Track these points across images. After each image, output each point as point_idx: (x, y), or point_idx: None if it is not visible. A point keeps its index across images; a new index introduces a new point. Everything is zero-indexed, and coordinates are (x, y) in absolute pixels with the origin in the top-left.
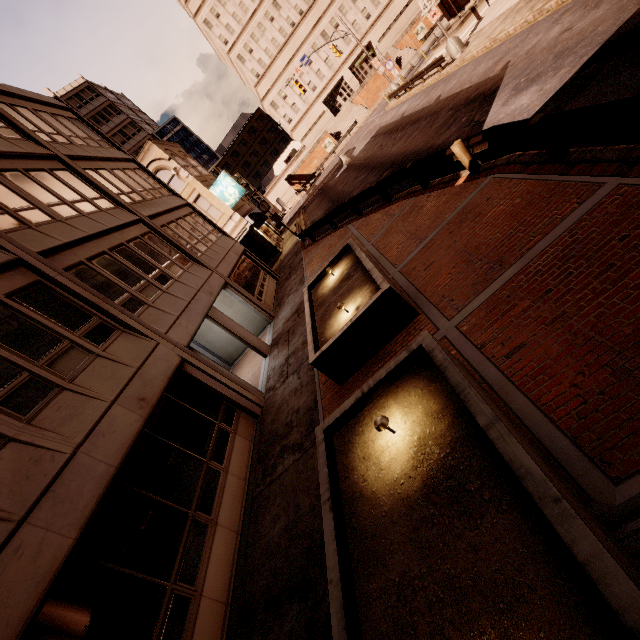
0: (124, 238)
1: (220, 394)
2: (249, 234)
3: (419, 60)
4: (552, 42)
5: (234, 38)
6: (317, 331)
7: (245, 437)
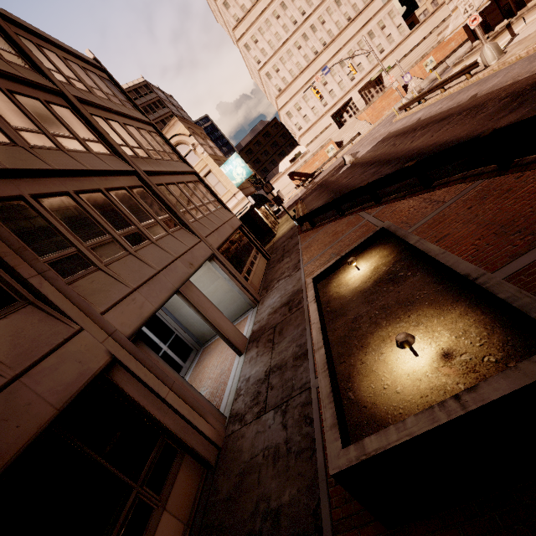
0: (105, 185)
1: (158, 423)
2: (248, 213)
3: (428, 84)
4: None
5: (266, 59)
6: (334, 366)
7: (178, 515)
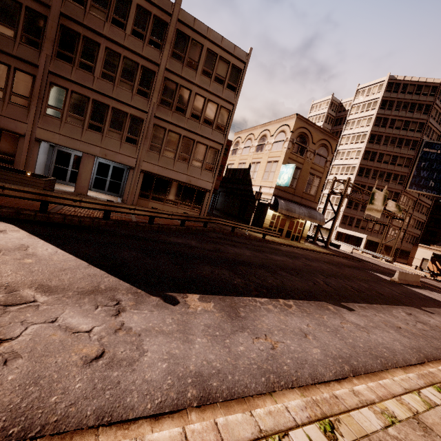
0: (116, 106)
1: (16, 156)
2: (265, 205)
3: None
4: (33, 294)
5: None
6: None
7: None
